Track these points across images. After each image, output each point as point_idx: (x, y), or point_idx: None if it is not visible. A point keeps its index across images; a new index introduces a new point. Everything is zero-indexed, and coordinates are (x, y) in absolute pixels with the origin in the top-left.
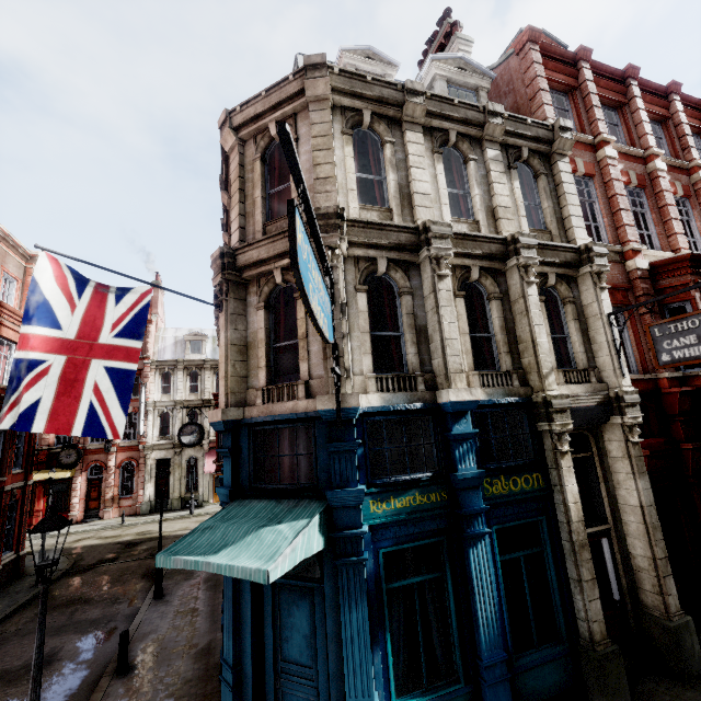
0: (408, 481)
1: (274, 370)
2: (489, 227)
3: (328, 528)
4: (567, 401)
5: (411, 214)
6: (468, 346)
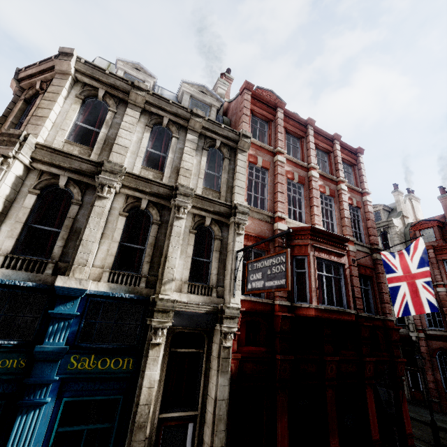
0: None
1: None
2: (171, 178)
3: None
4: (172, 304)
5: (109, 155)
6: (114, 250)
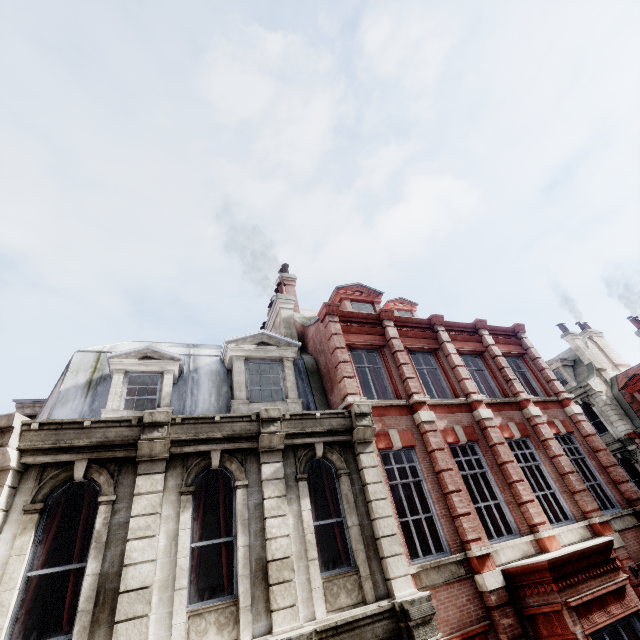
0: None
1: None
2: (255, 603)
3: None
4: None
5: (109, 634)
6: None
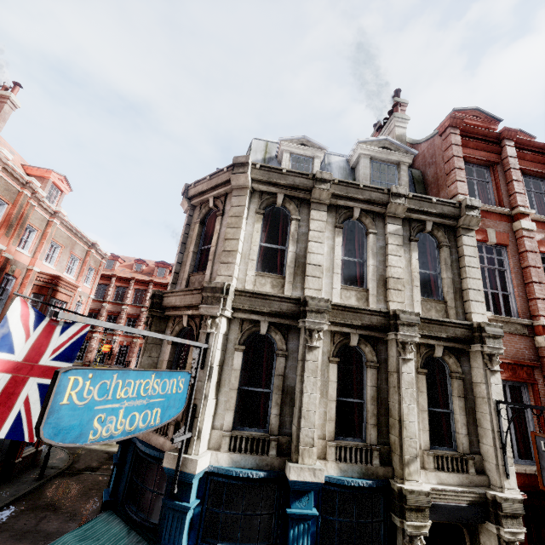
0: None
1: None
2: (378, 295)
3: None
4: (426, 499)
5: (302, 281)
6: (332, 413)
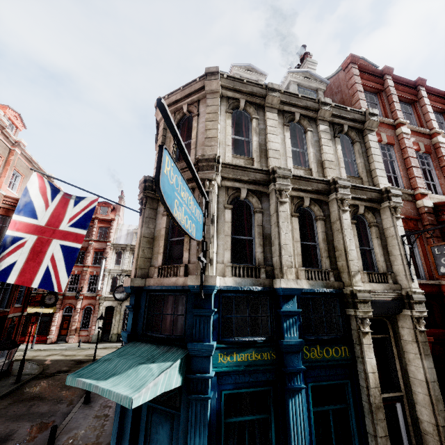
0: (247, 342)
1: (168, 256)
2: (318, 173)
3: (186, 370)
4: (369, 295)
5: (266, 162)
6: (299, 250)
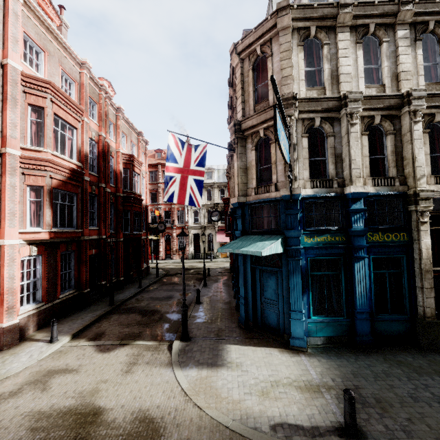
0: (324, 229)
1: (259, 180)
2: (392, 87)
3: (284, 245)
4: (431, 193)
5: (337, 88)
6: (367, 164)
